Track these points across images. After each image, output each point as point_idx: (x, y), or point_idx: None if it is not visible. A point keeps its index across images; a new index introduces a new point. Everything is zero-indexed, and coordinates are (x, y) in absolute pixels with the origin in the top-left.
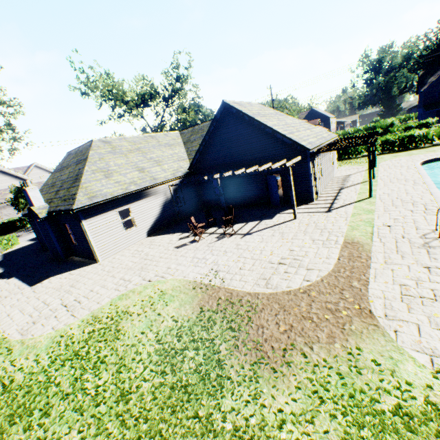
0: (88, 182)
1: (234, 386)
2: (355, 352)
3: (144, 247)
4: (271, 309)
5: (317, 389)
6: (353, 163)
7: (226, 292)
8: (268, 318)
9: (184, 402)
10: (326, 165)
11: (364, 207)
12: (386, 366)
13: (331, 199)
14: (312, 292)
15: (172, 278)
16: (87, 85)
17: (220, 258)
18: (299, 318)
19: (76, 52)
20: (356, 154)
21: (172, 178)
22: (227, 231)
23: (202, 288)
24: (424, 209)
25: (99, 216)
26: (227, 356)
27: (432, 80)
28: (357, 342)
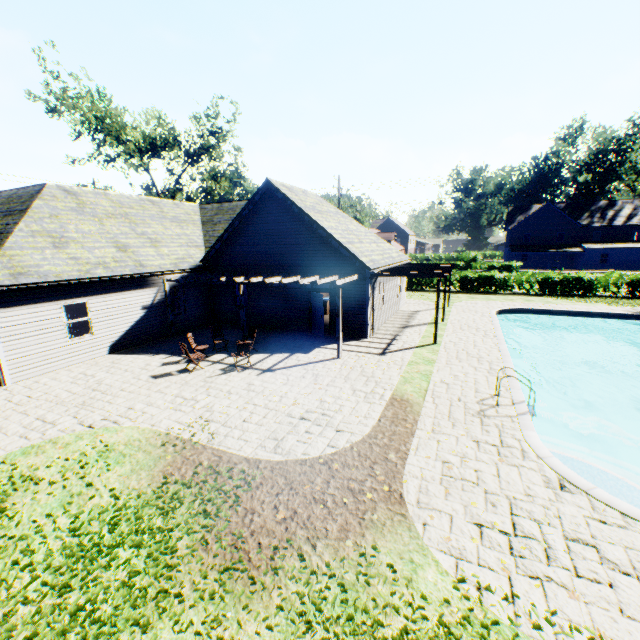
0: (18, 248)
1: (184, 607)
2: (369, 552)
3: (99, 370)
4: (273, 484)
5: (306, 609)
6: (425, 297)
7: (213, 455)
8: (265, 499)
9: (88, 639)
10: (391, 293)
11: (425, 355)
12: (403, 573)
13: (389, 339)
14: (335, 464)
15: (131, 426)
16: (61, 99)
17: (218, 402)
18: (308, 501)
19: (53, 46)
20: (431, 286)
21: (173, 269)
22: (240, 362)
23: (177, 445)
24: (489, 368)
25: (24, 308)
26: (186, 558)
27: (521, 219)
28: (375, 539)
